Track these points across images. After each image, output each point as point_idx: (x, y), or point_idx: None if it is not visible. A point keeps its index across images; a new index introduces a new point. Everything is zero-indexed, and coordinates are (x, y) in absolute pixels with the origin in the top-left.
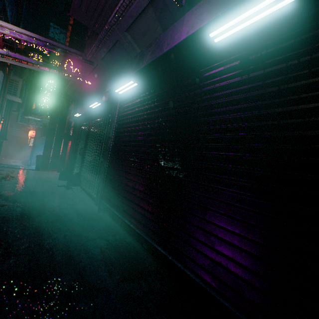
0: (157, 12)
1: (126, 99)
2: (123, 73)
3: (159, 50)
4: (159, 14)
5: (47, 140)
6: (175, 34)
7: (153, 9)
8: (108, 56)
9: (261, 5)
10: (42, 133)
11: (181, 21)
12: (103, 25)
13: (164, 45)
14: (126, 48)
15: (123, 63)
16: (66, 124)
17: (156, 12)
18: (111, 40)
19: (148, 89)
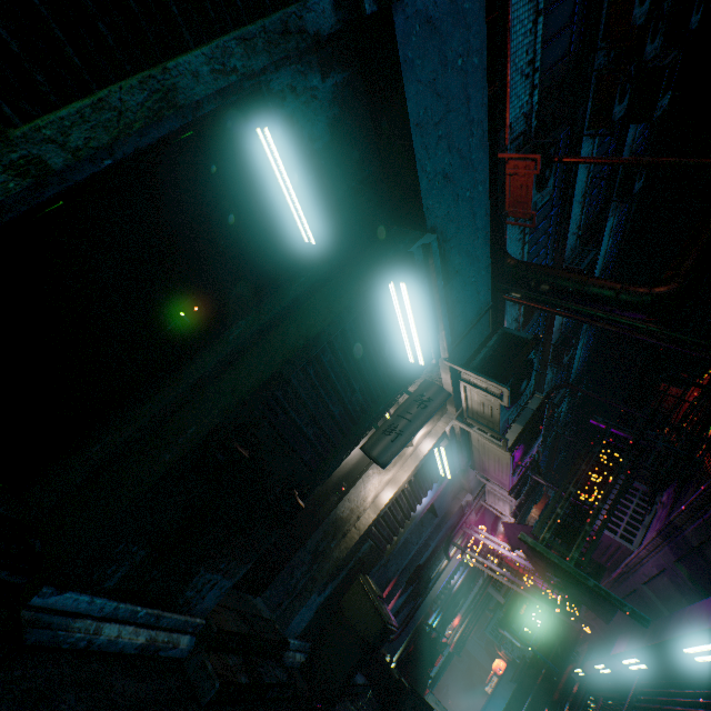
0: (674, 583)
1: (644, 684)
2: (628, 639)
3: (652, 635)
4: (676, 586)
5: (514, 691)
6: (662, 628)
7: (668, 578)
8: (628, 598)
9: (704, 647)
10: (514, 673)
11: (668, 617)
12: (615, 565)
13: (655, 633)
14: (648, 602)
15: (651, 618)
16: (561, 679)
17: (672, 582)
18: (626, 584)
19: (667, 683)
